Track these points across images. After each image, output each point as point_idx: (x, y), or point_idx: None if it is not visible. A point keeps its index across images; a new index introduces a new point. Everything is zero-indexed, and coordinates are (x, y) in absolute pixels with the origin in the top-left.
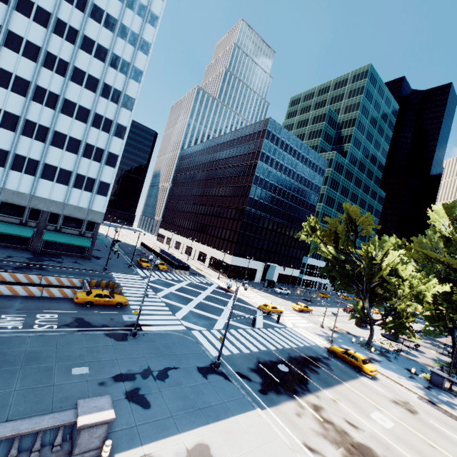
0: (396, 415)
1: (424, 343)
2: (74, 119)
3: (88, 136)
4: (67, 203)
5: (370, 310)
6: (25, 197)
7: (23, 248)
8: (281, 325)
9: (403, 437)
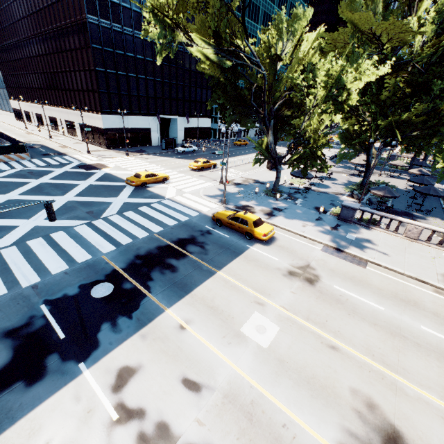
0: (287, 304)
1: (337, 169)
2: None
3: None
4: None
5: (273, 146)
6: None
7: None
8: (157, 198)
9: (289, 355)
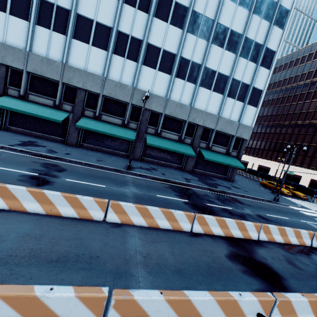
0: None
1: None
2: (237, 5)
3: (247, 28)
4: (220, 116)
5: None
6: (185, 109)
7: (178, 167)
8: None
9: None
